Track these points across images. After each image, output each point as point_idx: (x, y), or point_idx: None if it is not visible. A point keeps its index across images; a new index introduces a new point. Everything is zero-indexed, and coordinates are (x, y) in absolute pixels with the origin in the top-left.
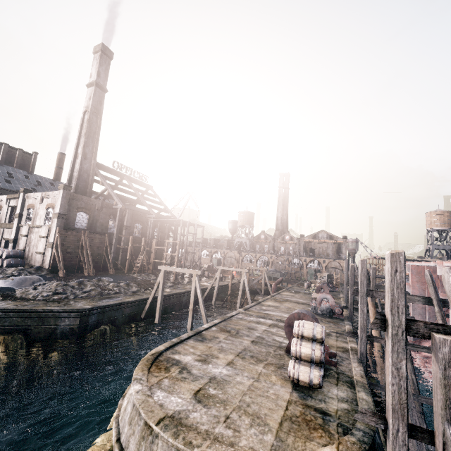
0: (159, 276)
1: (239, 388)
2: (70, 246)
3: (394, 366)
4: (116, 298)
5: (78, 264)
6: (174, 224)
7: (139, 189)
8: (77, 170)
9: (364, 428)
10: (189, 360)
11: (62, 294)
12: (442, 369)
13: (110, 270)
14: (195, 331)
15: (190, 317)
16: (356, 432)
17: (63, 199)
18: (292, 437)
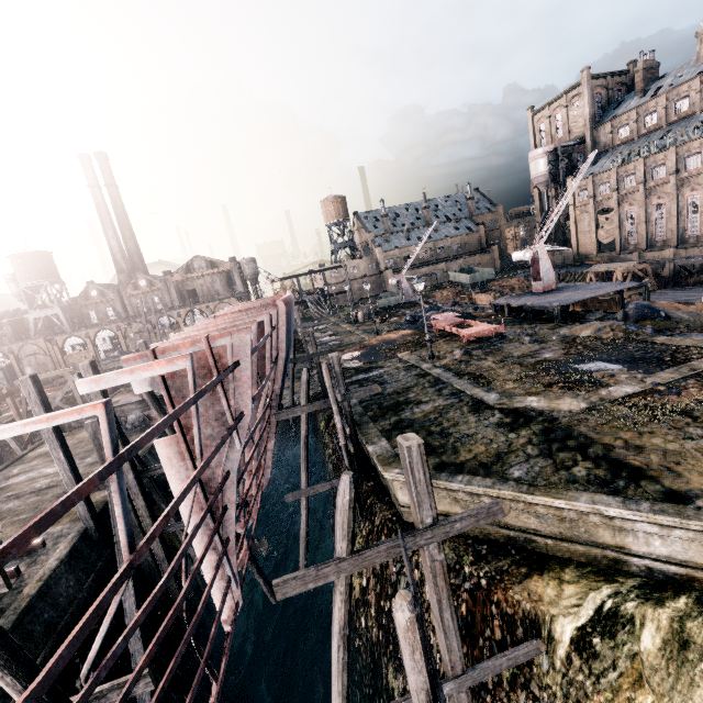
0: None
1: None
2: None
3: None
4: None
5: None
6: None
7: None
8: None
9: None
10: None
11: None
12: None
13: None
14: None
15: None
16: None
17: None
18: None
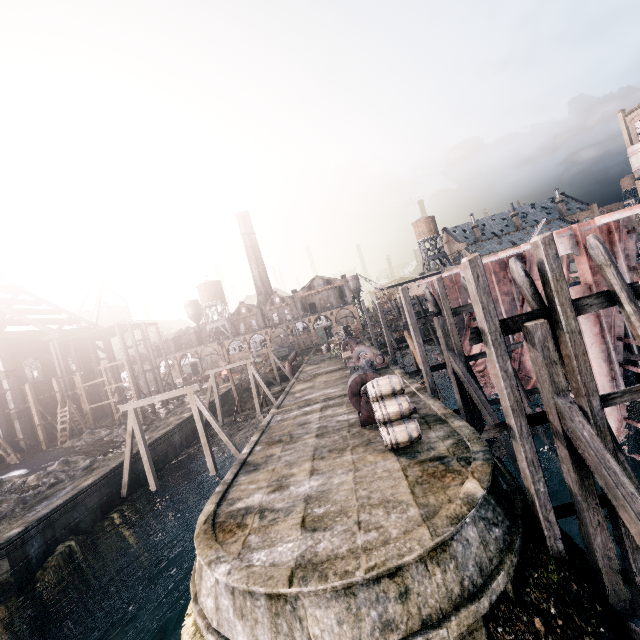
0: (128, 422)
1: (345, 489)
2: None
3: (502, 371)
4: (60, 492)
5: None
6: (101, 337)
7: None
8: None
9: (480, 448)
10: (260, 499)
11: None
12: (541, 352)
13: (10, 459)
14: (238, 463)
15: (208, 454)
16: (477, 455)
17: None
18: (431, 496)
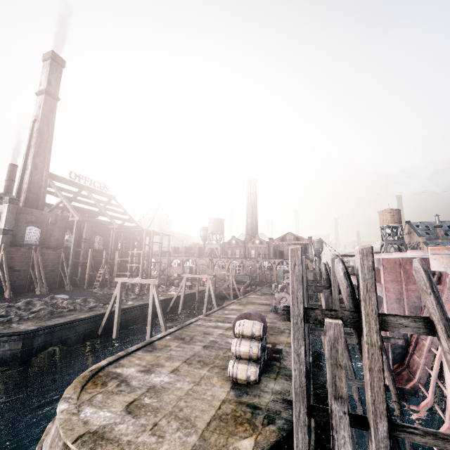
0: (116, 289)
1: (176, 394)
2: (18, 264)
3: (295, 353)
4: (69, 316)
5: (29, 283)
6: (139, 234)
7: (101, 200)
8: (26, 182)
9: (287, 416)
10: (131, 372)
11: (4, 317)
12: (329, 350)
13: (67, 287)
14: (146, 342)
15: (149, 328)
16: (279, 421)
17: (9, 213)
18: (216, 435)
